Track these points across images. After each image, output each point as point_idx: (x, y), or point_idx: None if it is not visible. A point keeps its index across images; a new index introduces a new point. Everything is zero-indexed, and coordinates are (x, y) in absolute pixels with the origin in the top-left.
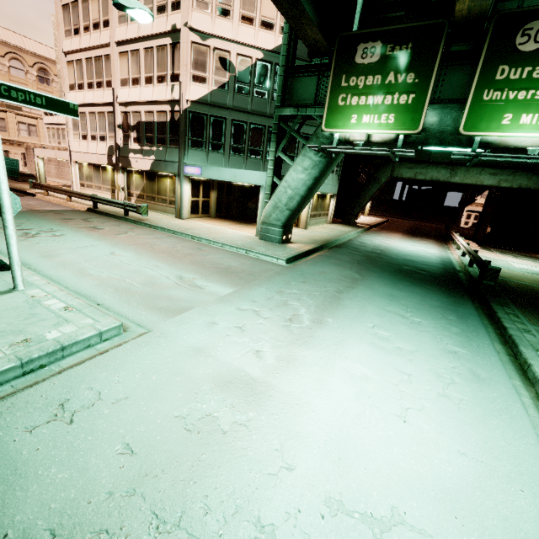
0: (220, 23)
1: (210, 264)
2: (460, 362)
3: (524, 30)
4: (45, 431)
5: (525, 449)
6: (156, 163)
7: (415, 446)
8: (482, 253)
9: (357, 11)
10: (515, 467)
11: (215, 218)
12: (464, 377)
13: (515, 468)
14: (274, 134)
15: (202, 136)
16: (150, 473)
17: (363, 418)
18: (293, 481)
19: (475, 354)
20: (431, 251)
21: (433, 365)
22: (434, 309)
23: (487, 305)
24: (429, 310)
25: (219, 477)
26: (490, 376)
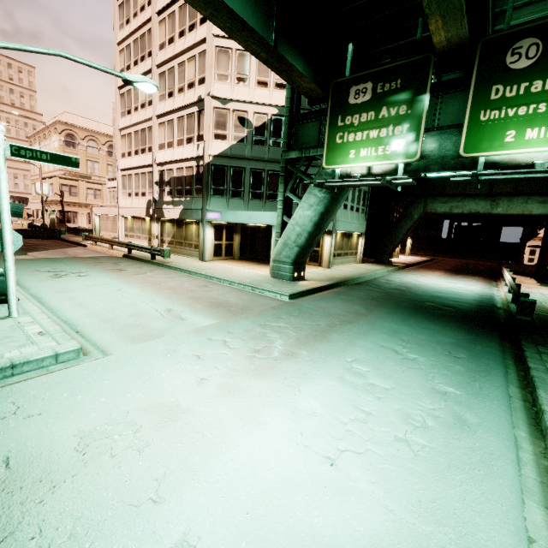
0: (238, 89)
1: (206, 299)
2: (445, 404)
3: (513, 50)
4: None
5: (488, 515)
6: (183, 212)
7: (329, 495)
8: (538, 290)
9: (348, 60)
10: (461, 537)
11: (238, 260)
12: (442, 421)
13: (460, 538)
14: (282, 176)
15: (223, 184)
16: (8, 488)
17: (281, 455)
18: (152, 516)
19: (472, 397)
20: (471, 288)
21: (406, 405)
22: (441, 346)
23: (518, 343)
24: (435, 346)
25: (75, 501)
26: (481, 422)
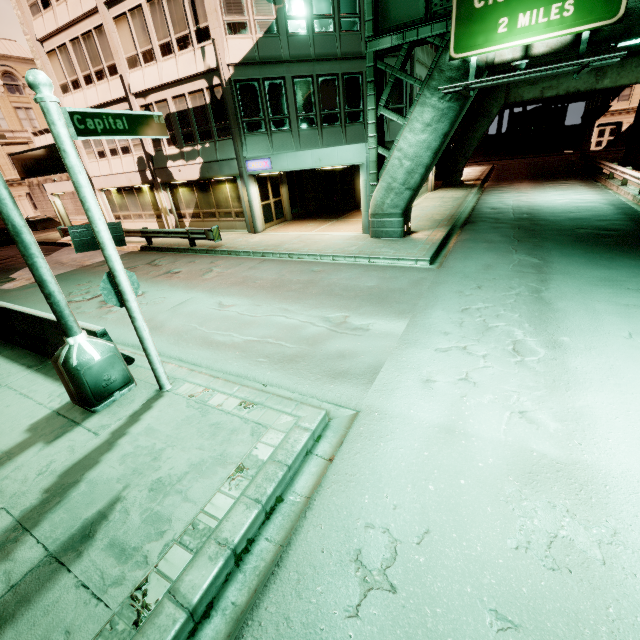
0: None
1: (344, 291)
2: None
3: None
4: (374, 611)
5: None
6: (206, 167)
7: None
8: None
9: None
10: None
11: (293, 221)
12: None
13: None
14: (371, 83)
15: (258, 112)
16: None
17: None
18: None
19: None
20: (590, 197)
21: None
22: None
23: None
24: None
25: None
26: None
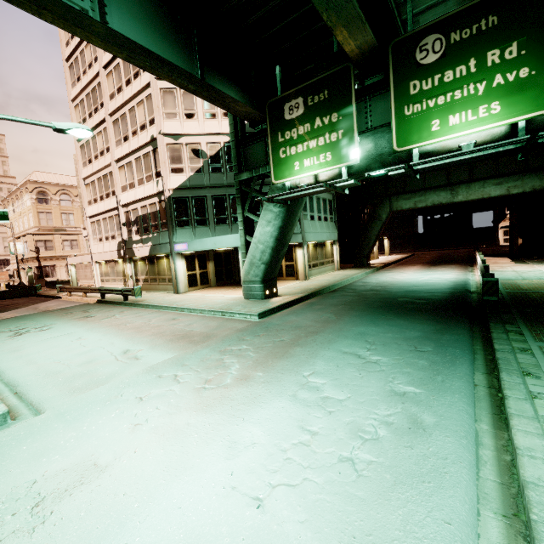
0: (188, 124)
1: (170, 333)
2: (402, 406)
3: (420, 47)
4: None
5: (432, 541)
6: (153, 248)
7: None
8: (511, 268)
9: (277, 81)
10: None
11: (214, 287)
12: (395, 428)
13: None
14: (238, 198)
15: (187, 215)
16: None
17: (200, 506)
18: None
19: (432, 393)
20: (446, 276)
21: (358, 416)
22: (408, 341)
23: (488, 326)
24: (401, 343)
25: None
26: (438, 421)
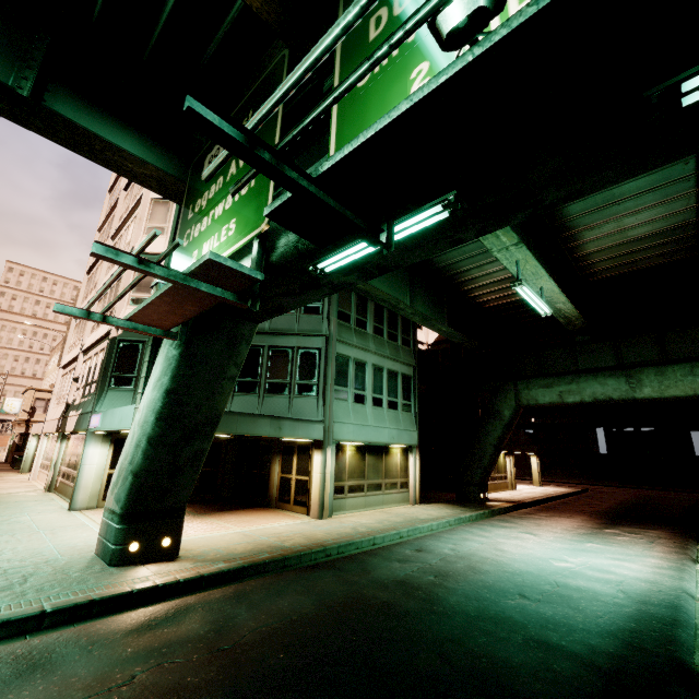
0: None
1: None
2: None
3: None
4: None
5: None
6: (79, 419)
7: None
8: None
9: None
10: None
11: None
12: None
13: None
14: None
15: (133, 369)
16: None
17: None
18: None
19: None
20: (626, 569)
21: None
22: None
23: None
24: None
25: None
26: None
